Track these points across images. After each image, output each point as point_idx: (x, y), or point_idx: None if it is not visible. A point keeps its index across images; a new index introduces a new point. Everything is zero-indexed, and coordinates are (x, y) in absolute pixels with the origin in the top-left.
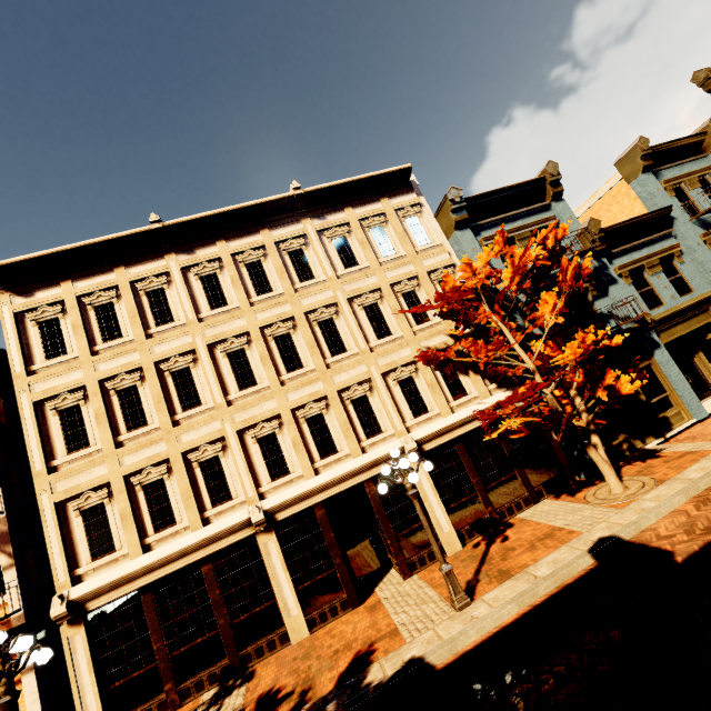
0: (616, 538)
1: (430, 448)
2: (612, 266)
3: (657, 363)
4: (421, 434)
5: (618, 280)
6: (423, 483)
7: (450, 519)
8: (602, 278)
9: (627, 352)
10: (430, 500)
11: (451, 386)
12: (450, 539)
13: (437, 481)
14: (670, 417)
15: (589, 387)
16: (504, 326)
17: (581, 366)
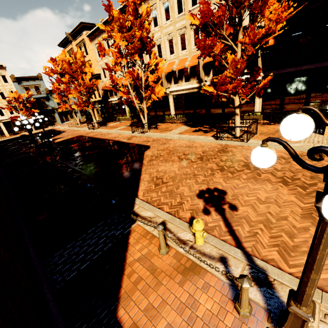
0: (24, 134)
1: (4, 121)
2: (52, 96)
3: (55, 115)
4: (2, 119)
5: (51, 100)
6: (2, 126)
7: (8, 132)
8: (48, 99)
9: (50, 112)
10: (4, 129)
11: (11, 112)
12: (7, 135)
13: (6, 126)
14: (55, 123)
15: (28, 117)
16: (17, 106)
17: (39, 113)
